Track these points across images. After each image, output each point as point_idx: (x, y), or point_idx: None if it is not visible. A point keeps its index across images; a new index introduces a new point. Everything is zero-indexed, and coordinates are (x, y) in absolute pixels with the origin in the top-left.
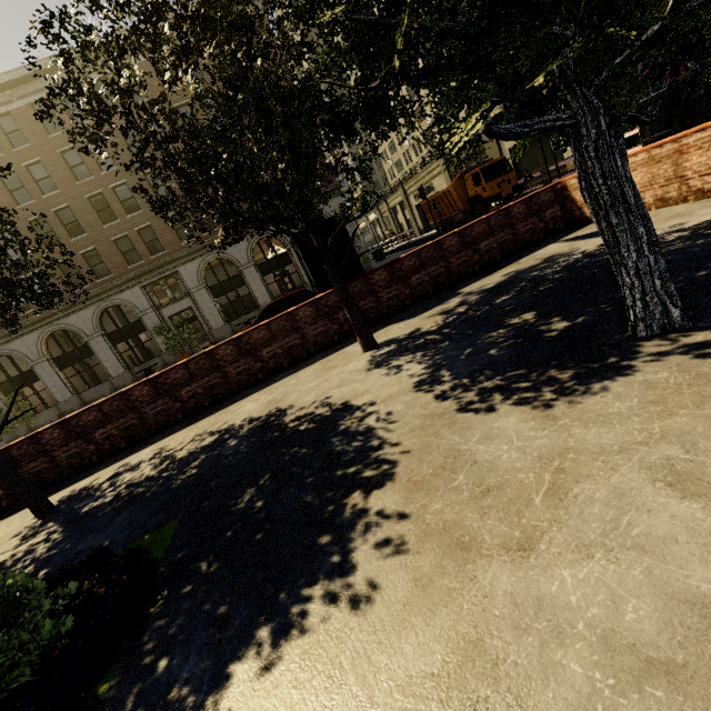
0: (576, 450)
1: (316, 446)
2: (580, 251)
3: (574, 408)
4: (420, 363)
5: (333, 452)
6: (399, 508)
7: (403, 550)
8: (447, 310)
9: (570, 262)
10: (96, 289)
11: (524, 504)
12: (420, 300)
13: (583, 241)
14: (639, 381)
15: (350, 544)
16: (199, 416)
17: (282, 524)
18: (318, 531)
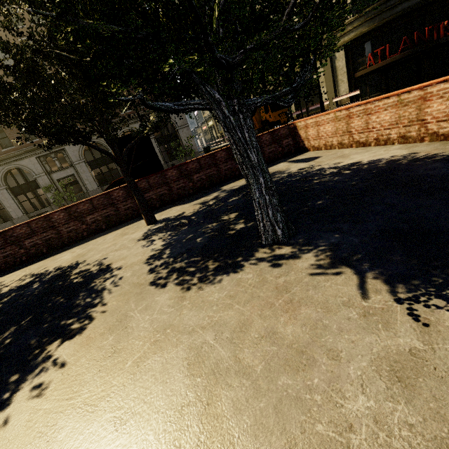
0: (173, 327)
1: (69, 297)
2: (288, 171)
3: (197, 293)
4: (163, 241)
5: (73, 305)
6: (66, 358)
7: (41, 394)
8: (205, 201)
9: (279, 179)
10: (1, 156)
11: (120, 366)
12: (199, 190)
13: (295, 164)
14: (237, 278)
15: (22, 384)
16: (38, 259)
17: (4, 361)
18: (16, 370)
